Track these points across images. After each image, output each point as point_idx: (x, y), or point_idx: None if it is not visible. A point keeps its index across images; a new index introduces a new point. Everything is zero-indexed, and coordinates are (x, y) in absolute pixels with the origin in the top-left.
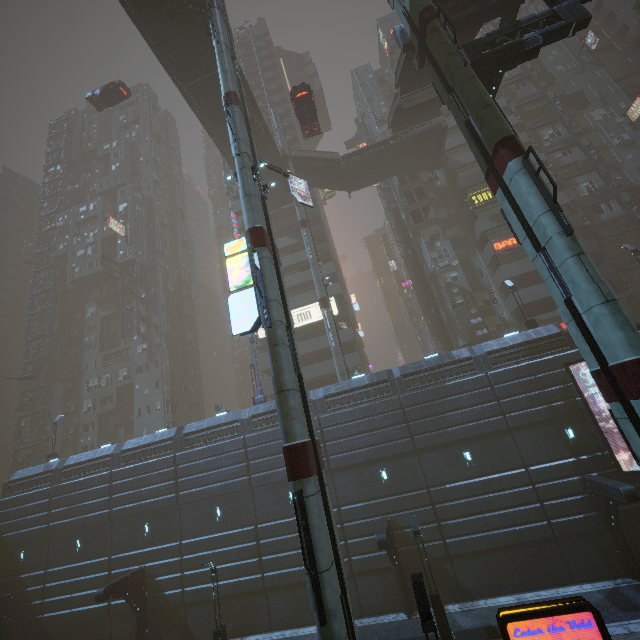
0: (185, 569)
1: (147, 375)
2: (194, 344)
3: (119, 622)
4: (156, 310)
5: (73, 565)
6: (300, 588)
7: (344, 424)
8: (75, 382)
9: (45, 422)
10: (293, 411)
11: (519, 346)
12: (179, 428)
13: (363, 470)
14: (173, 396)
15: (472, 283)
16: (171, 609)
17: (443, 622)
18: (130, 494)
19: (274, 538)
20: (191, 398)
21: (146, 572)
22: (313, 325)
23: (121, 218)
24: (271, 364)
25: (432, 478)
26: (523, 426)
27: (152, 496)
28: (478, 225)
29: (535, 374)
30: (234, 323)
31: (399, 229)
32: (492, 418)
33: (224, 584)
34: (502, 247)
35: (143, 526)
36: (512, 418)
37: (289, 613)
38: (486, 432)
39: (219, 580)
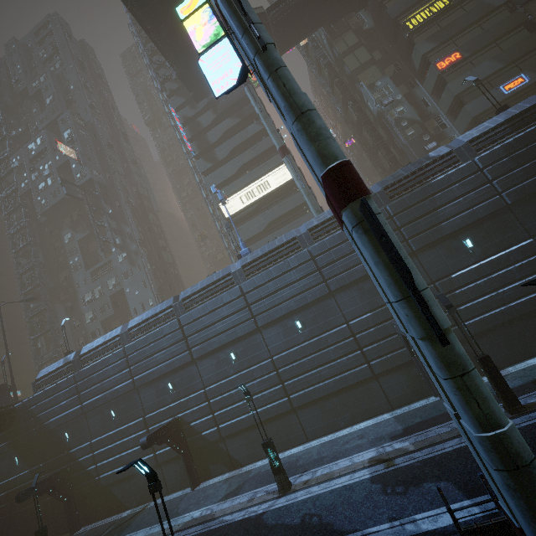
0: (215, 410)
1: (133, 279)
2: (167, 249)
3: (168, 466)
4: (125, 221)
5: (113, 431)
6: (327, 400)
7: (335, 248)
8: (72, 300)
9: (57, 338)
10: (324, 131)
11: (502, 126)
12: (175, 297)
13: (364, 284)
14: (161, 293)
15: (418, 114)
16: (211, 445)
17: (498, 379)
18: (147, 362)
19: (291, 364)
20: (177, 293)
21: (180, 421)
22: (273, 193)
23: (69, 144)
24: (277, 94)
25: (435, 273)
26: (522, 200)
27: (167, 358)
28: (417, 50)
29: (526, 146)
30: (214, 84)
31: (335, 83)
32: (488, 201)
33: (254, 414)
34: (446, 65)
35: (166, 385)
36: (510, 194)
37: (321, 423)
38: (484, 215)
39: (249, 412)
